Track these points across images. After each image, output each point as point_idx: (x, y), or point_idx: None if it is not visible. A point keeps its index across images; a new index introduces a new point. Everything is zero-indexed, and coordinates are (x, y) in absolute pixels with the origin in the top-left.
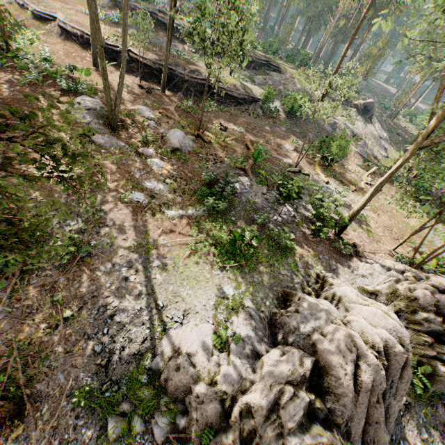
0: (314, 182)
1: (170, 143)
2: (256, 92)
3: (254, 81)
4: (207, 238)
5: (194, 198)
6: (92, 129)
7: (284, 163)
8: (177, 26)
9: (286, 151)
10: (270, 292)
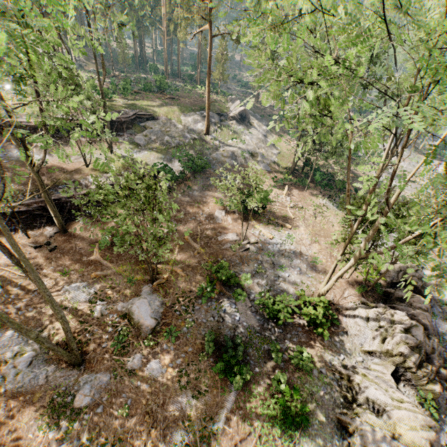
0: (265, 246)
1: (145, 326)
2: (151, 162)
3: (138, 144)
4: (261, 422)
5: (216, 379)
6: (58, 386)
7: (232, 241)
8: (10, 123)
9: (222, 221)
10: (330, 427)
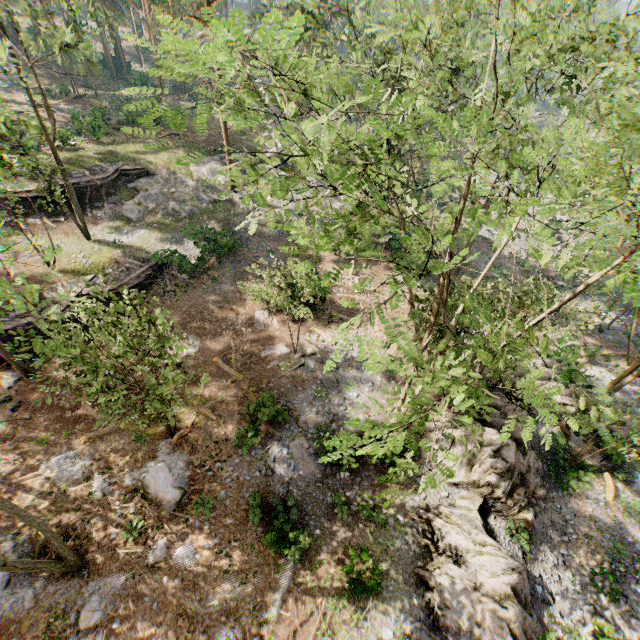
0: (325, 357)
1: (167, 502)
2: (152, 247)
3: (129, 218)
4: (326, 596)
5: (267, 554)
6: (55, 605)
7: (281, 356)
8: None
9: (266, 327)
10: (408, 585)
